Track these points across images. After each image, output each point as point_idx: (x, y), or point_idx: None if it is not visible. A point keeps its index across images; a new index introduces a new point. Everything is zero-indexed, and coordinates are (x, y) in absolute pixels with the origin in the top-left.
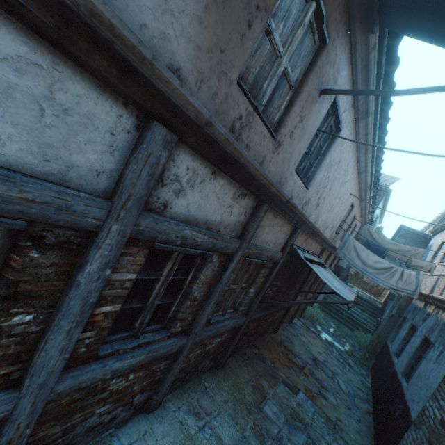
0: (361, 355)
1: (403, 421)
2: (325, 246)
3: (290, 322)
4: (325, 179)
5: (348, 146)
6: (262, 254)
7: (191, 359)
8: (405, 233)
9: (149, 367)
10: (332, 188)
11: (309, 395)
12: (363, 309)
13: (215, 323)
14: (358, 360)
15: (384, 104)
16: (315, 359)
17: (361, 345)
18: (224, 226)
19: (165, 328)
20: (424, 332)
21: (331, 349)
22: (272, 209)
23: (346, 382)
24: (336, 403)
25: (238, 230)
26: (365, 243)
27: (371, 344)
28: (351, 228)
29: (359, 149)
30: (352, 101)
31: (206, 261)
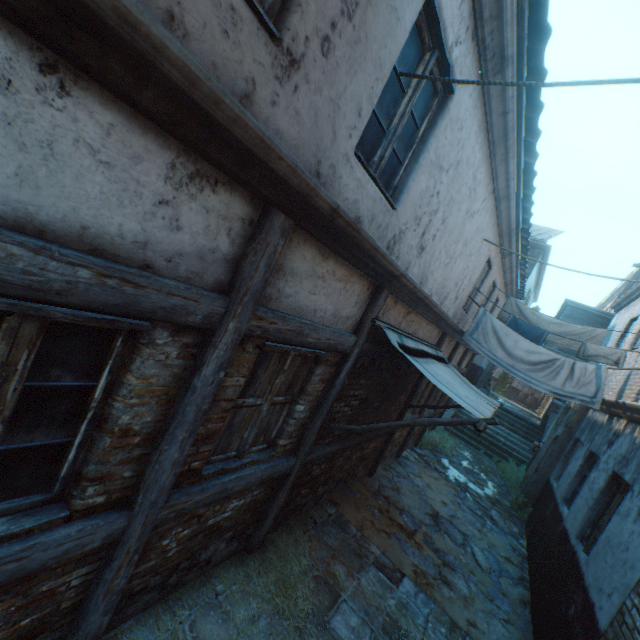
0: (511, 501)
1: (584, 630)
2: (445, 330)
3: (398, 455)
4: (432, 195)
5: (471, 135)
6: (304, 334)
7: (170, 548)
8: (573, 312)
9: (22, 591)
10: (447, 220)
11: (421, 582)
12: (514, 429)
13: (218, 475)
14: (506, 510)
15: (536, 36)
16: (436, 514)
17: (511, 484)
18: (166, 256)
19: (63, 500)
20: (612, 465)
21: (463, 495)
22: (311, 237)
23: (487, 551)
24: (468, 593)
25: (218, 273)
26: (511, 324)
27: (526, 482)
28: (490, 304)
29: (494, 147)
30: (473, 25)
31: (139, 343)
